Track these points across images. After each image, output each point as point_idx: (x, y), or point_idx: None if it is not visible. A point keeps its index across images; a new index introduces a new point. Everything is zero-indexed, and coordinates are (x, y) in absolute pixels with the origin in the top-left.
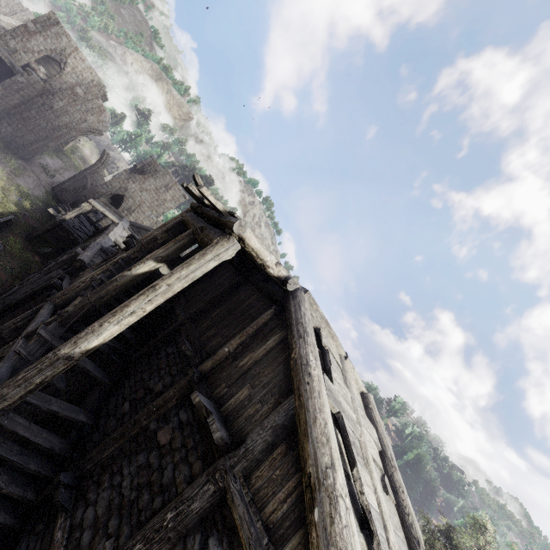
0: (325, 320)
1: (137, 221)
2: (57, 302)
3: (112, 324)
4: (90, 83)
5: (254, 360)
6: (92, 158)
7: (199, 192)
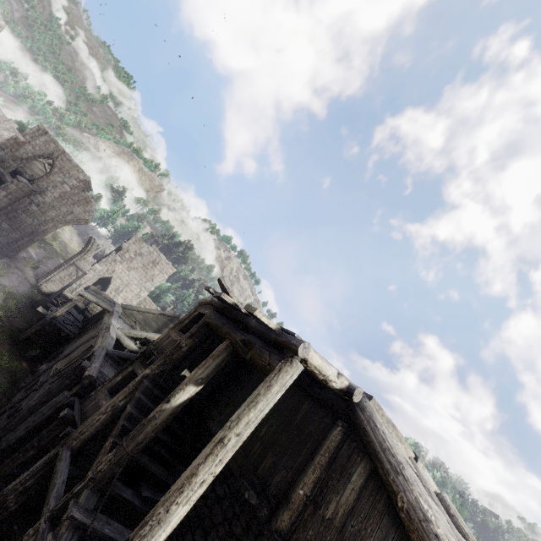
0: (391, 424)
1: (125, 300)
2: (74, 444)
3: (180, 505)
4: (77, 179)
5: (346, 509)
6: (72, 240)
7: (248, 312)
